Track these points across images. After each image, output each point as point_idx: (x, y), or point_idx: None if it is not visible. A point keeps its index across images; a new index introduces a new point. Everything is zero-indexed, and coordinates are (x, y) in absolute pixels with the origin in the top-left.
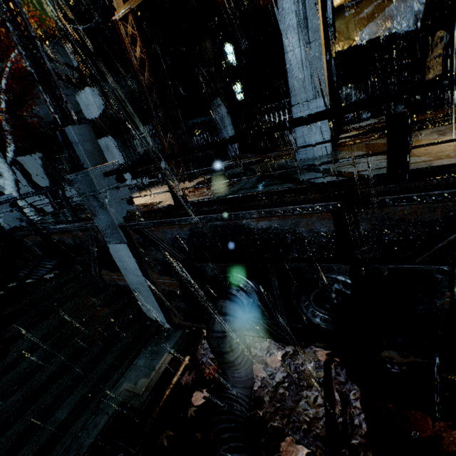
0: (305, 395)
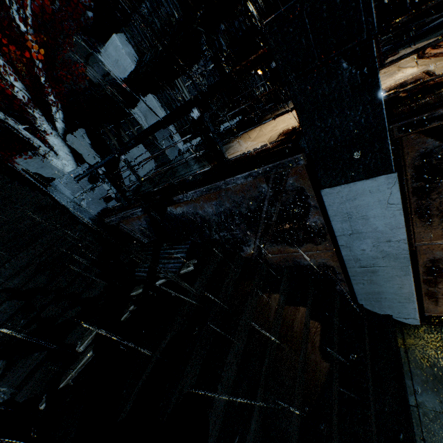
0: None
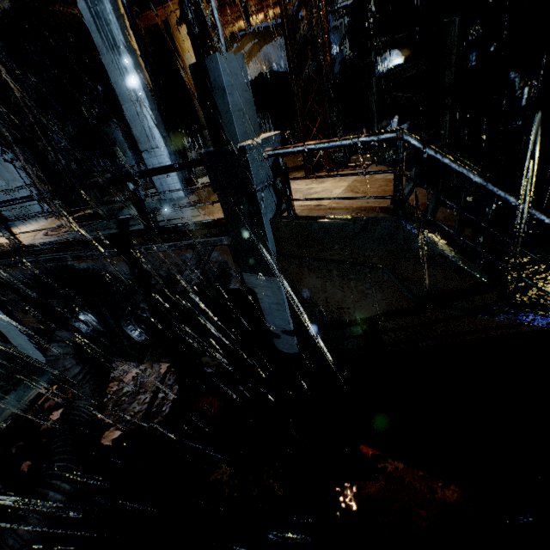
0: (139, 398)
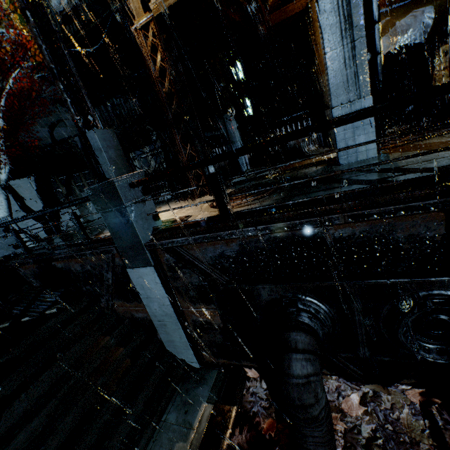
0: None
